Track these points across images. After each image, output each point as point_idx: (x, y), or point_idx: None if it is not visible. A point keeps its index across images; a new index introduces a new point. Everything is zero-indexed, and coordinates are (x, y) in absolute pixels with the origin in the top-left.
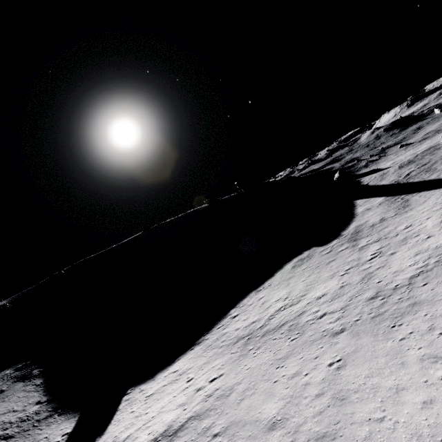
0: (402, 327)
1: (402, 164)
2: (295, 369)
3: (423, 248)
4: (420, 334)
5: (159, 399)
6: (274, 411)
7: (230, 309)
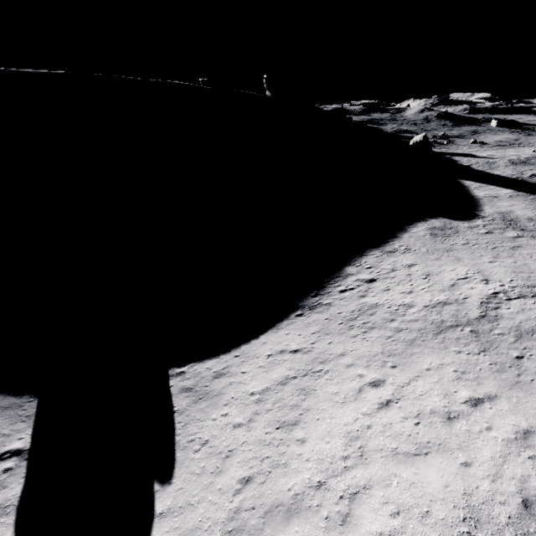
0: None
1: (514, 161)
2: None
3: None
4: None
5: (309, 410)
6: None
7: (342, 265)
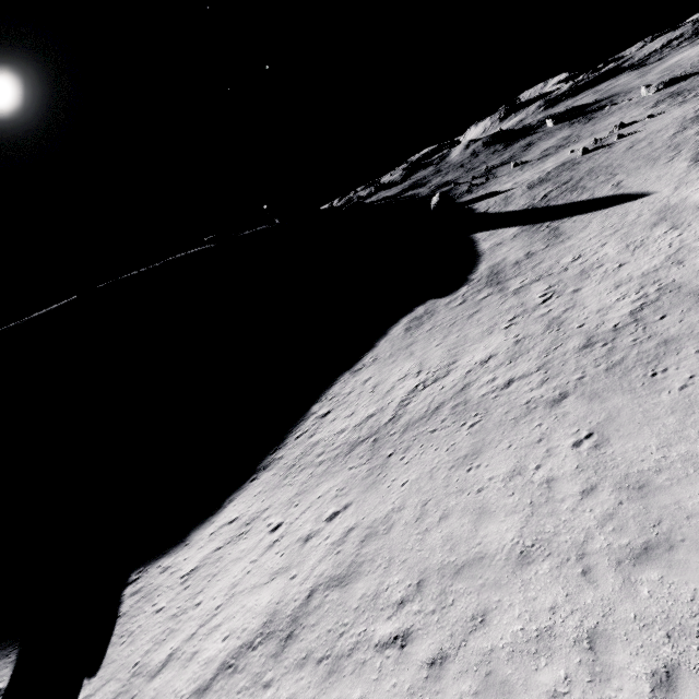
0: (671, 373)
1: (532, 184)
2: (509, 464)
3: (623, 279)
4: None
5: (216, 574)
6: (510, 534)
7: (310, 406)
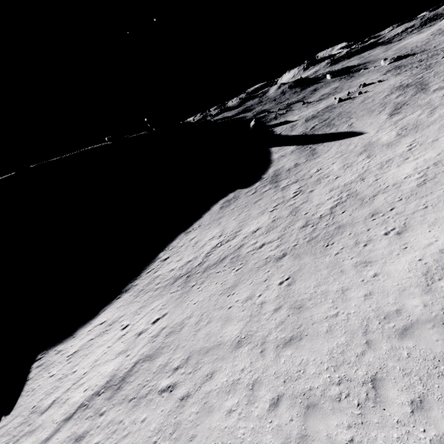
0: (335, 245)
1: (308, 118)
2: (248, 293)
3: (335, 186)
4: (349, 248)
5: (88, 354)
6: (236, 332)
7: (158, 253)
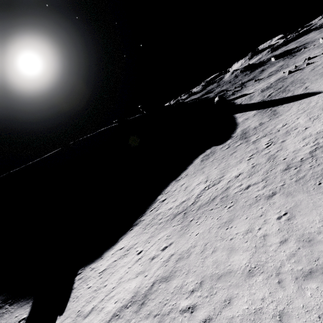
0: None
1: (263, 89)
2: (246, 226)
3: (307, 135)
4: None
5: (113, 272)
6: (244, 261)
7: (157, 196)
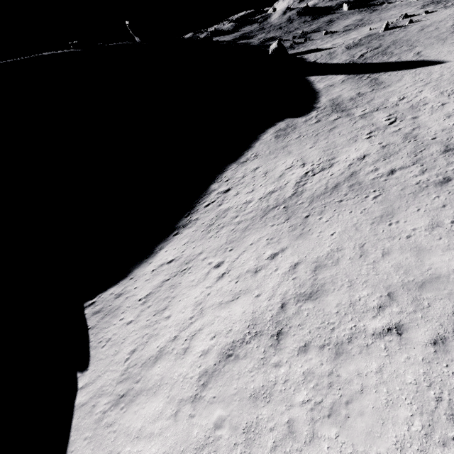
0: None
1: (349, 46)
2: (425, 220)
3: (450, 112)
4: None
5: (175, 297)
6: None
7: (208, 185)
